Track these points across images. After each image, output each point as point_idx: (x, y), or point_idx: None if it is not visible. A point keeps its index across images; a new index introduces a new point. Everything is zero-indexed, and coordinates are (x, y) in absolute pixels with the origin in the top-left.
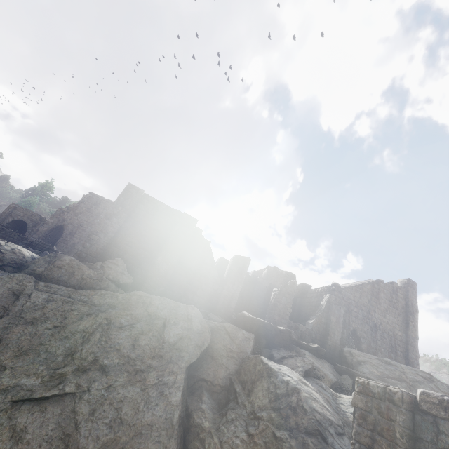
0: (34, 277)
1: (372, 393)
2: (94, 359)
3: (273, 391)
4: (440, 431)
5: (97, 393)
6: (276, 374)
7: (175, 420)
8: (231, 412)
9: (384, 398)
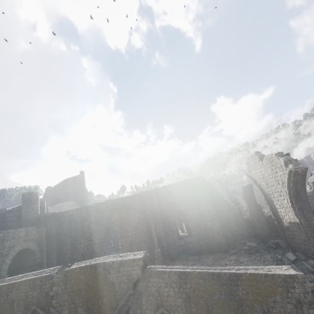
0: None
1: None
2: None
3: None
4: None
5: None
6: None
7: None
8: None
9: None
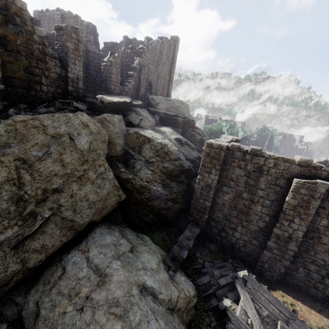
0: None
1: (213, 147)
2: (43, 191)
3: (154, 149)
4: (234, 154)
5: (68, 203)
6: (153, 140)
7: (117, 184)
8: (137, 165)
9: (218, 148)
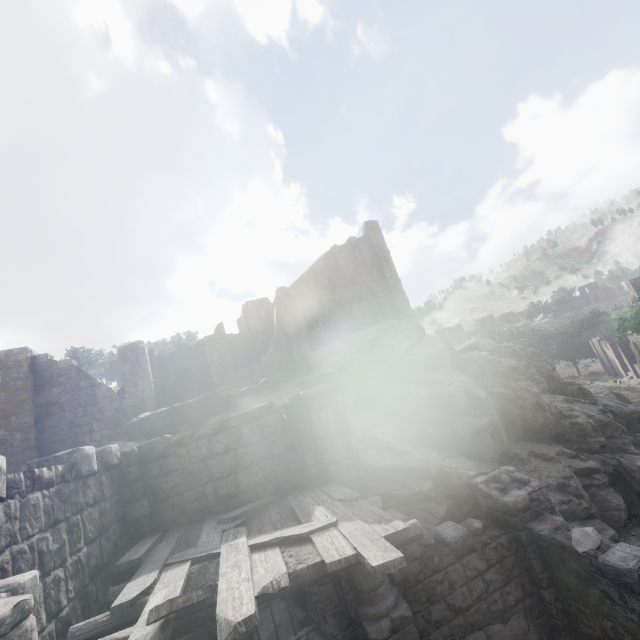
0: None
1: None
2: None
3: None
4: None
5: None
6: None
7: None
8: None
9: None
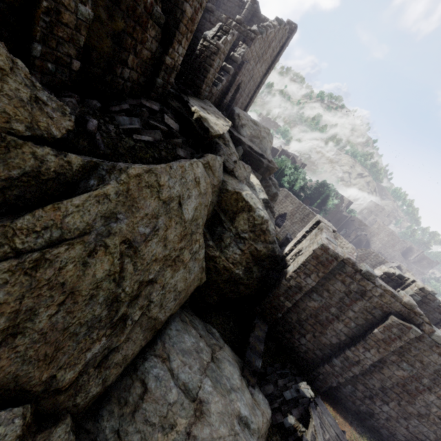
0: None
1: (328, 253)
2: (139, 284)
3: (252, 222)
4: (344, 268)
5: (158, 297)
6: (255, 210)
7: (204, 265)
8: (227, 239)
9: (333, 257)
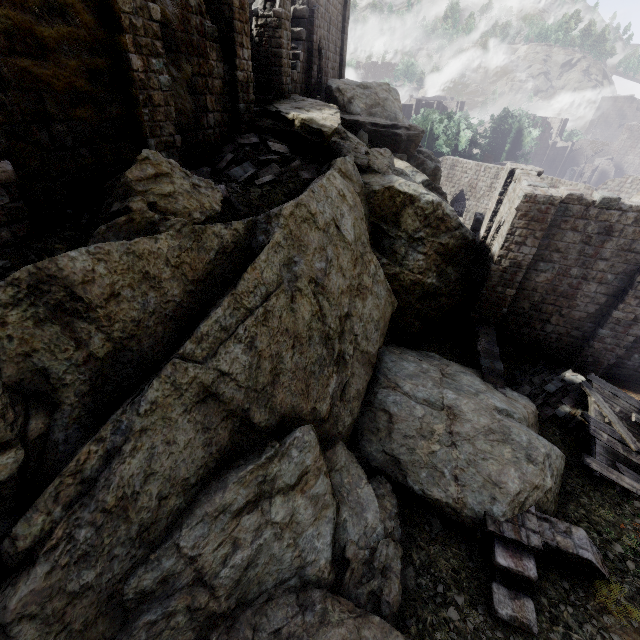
0: (173, 361)
1: (537, 202)
2: (339, 320)
3: (422, 214)
4: (569, 210)
5: (360, 330)
6: (419, 199)
7: (389, 286)
8: (400, 249)
9: (546, 203)
